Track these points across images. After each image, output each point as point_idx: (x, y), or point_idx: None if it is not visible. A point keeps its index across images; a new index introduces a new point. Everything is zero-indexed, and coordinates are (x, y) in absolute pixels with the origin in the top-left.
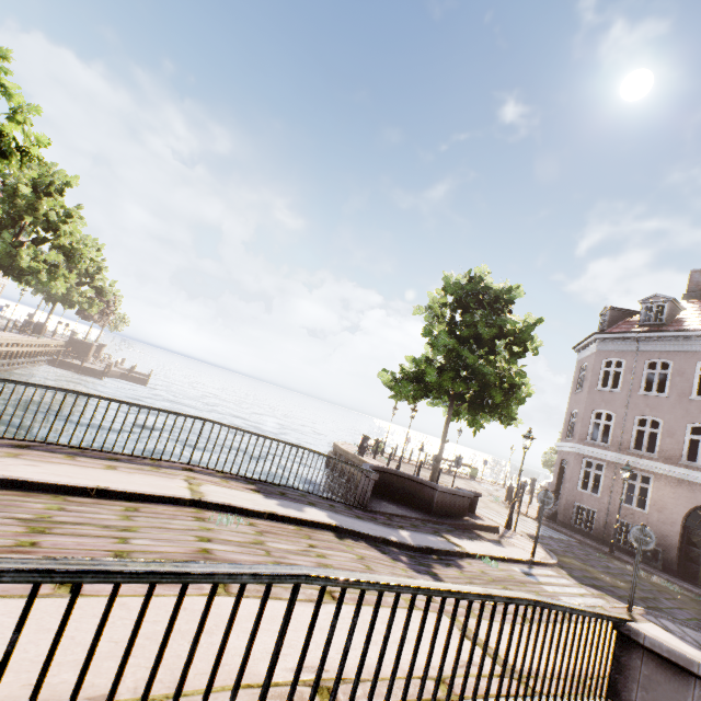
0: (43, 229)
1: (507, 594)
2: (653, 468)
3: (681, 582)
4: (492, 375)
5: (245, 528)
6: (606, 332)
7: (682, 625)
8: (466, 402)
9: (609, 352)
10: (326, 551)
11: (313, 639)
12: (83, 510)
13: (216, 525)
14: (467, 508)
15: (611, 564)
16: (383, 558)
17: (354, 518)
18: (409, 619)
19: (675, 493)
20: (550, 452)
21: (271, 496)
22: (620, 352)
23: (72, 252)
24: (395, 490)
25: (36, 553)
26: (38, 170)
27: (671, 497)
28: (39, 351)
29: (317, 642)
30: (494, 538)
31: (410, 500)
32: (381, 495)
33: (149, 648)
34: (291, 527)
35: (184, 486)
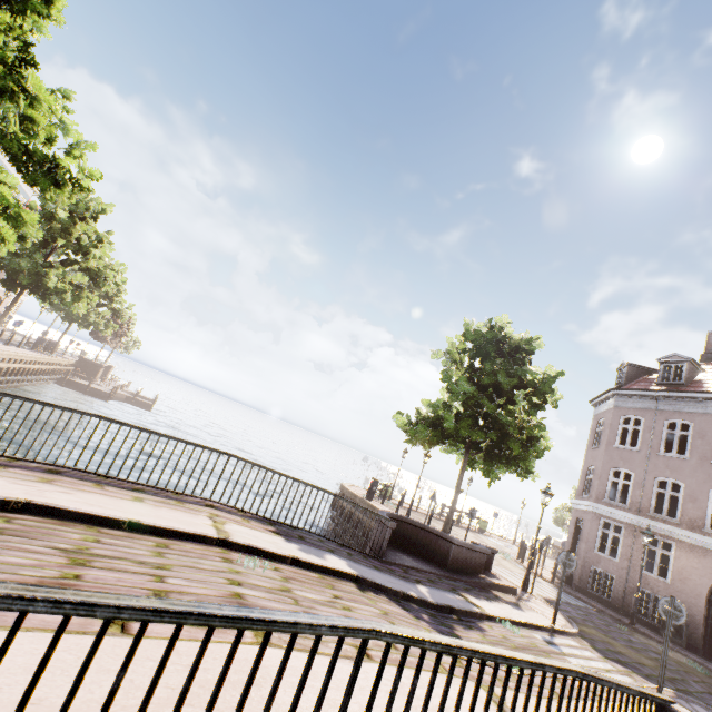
0: (73, 252)
1: (556, 664)
2: (675, 534)
3: (708, 663)
4: (511, 425)
5: (271, 573)
6: (624, 388)
7: None
8: (482, 451)
9: (627, 408)
10: (351, 603)
11: (356, 699)
12: (118, 544)
13: (243, 567)
14: (483, 565)
15: (633, 638)
16: (406, 614)
17: (372, 569)
18: (464, 684)
19: (698, 563)
20: (562, 509)
21: (291, 540)
22: (638, 409)
23: (98, 275)
24: (410, 540)
25: (81, 587)
26: (76, 196)
27: (695, 567)
28: (50, 369)
29: (359, 703)
30: (512, 600)
31: (424, 552)
32: (395, 545)
33: (204, 698)
34: (314, 574)
35: (209, 524)
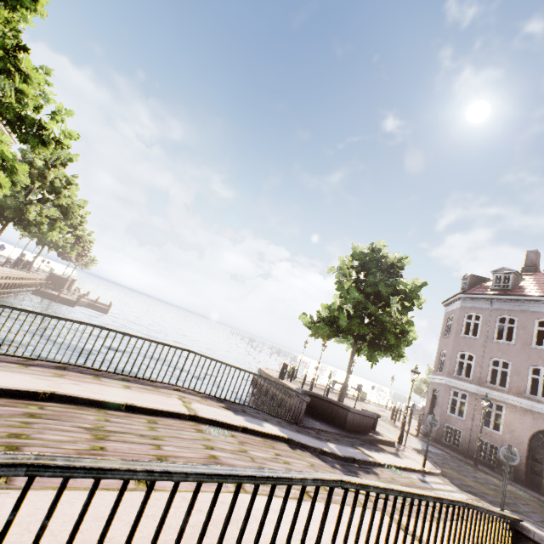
0: (48, 192)
1: (449, 497)
2: (505, 399)
3: (529, 490)
4: (389, 322)
5: (230, 439)
6: (467, 293)
7: (540, 526)
8: (366, 342)
9: (470, 308)
10: (288, 459)
11: (311, 528)
12: (122, 422)
13: (211, 436)
14: (371, 426)
15: (477, 475)
16: (325, 465)
17: (296, 432)
18: (393, 514)
19: (522, 419)
20: (420, 381)
21: (237, 413)
22: (478, 308)
23: (68, 210)
24: (317, 409)
25: (107, 456)
26: None
27: (519, 422)
28: (28, 283)
29: (314, 530)
30: (393, 451)
31: (328, 418)
32: (307, 413)
33: (215, 532)
34: (259, 438)
35: (180, 404)
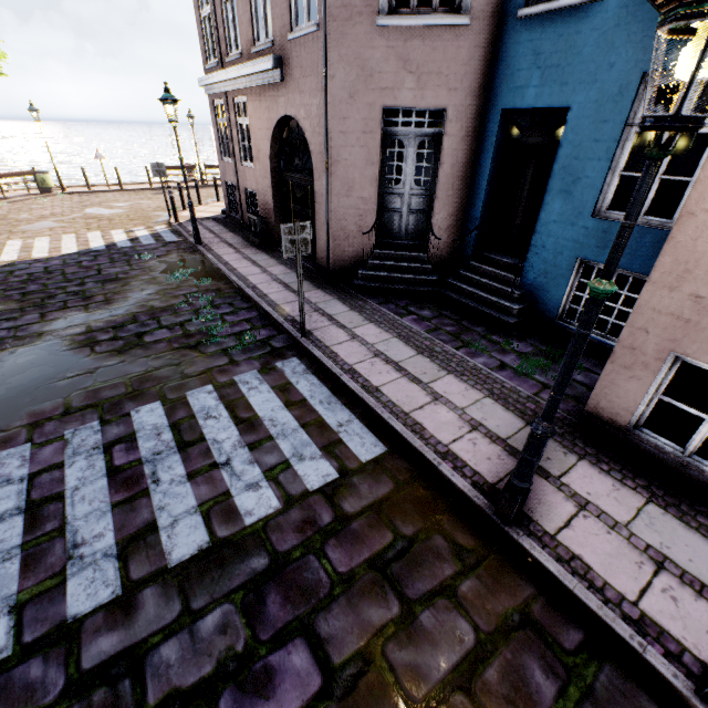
0: None
1: None
2: (241, 81)
3: (253, 257)
4: None
5: None
6: None
7: None
8: None
9: None
10: None
11: None
12: None
13: None
14: None
15: (125, 268)
16: None
17: None
18: None
19: (260, 119)
20: None
21: None
22: None
23: None
24: None
25: None
26: None
27: (260, 129)
28: None
29: None
30: None
31: None
32: None
33: None
34: None
35: None
